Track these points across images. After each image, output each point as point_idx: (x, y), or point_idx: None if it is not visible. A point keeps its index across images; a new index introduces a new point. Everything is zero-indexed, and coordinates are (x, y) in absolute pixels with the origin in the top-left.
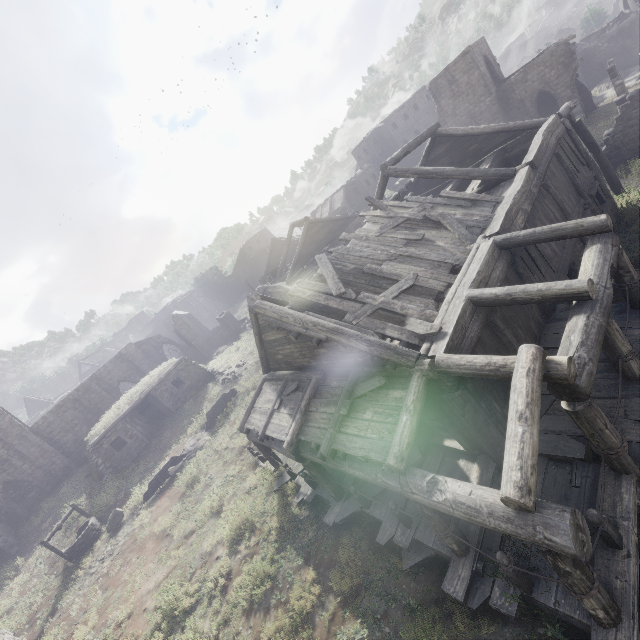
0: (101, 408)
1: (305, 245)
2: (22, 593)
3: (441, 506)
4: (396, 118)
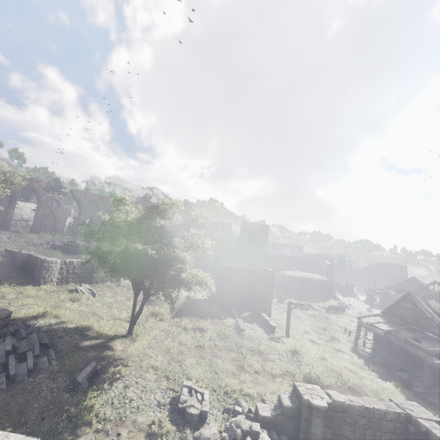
0: (284, 267)
1: (436, 295)
2: None
3: (436, 363)
4: None
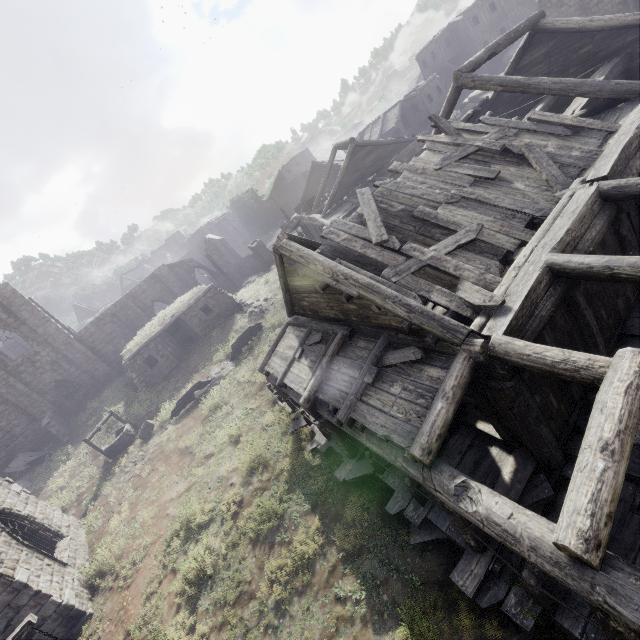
0: (137, 325)
1: (347, 173)
2: (72, 476)
3: (469, 516)
4: (479, 9)
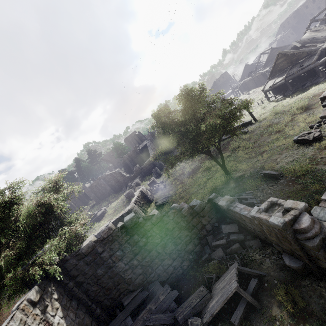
0: None
1: (269, 57)
2: None
3: (321, 62)
4: (308, 3)
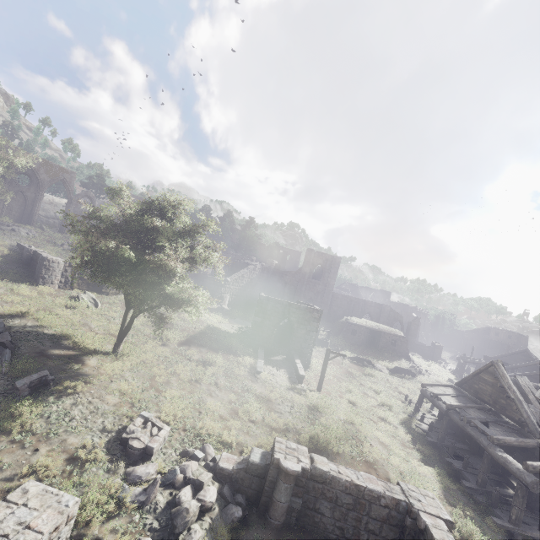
0: (353, 313)
1: None
2: None
3: (497, 455)
4: None
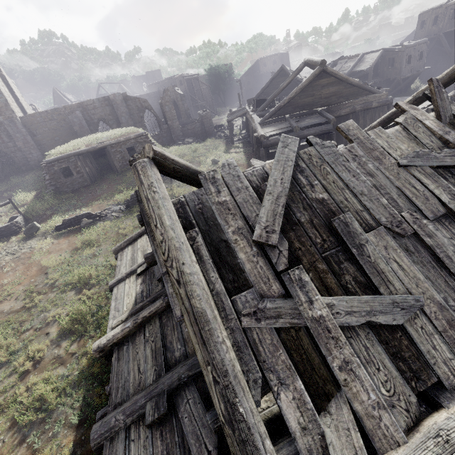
0: (78, 133)
1: (302, 93)
2: None
3: None
4: None
